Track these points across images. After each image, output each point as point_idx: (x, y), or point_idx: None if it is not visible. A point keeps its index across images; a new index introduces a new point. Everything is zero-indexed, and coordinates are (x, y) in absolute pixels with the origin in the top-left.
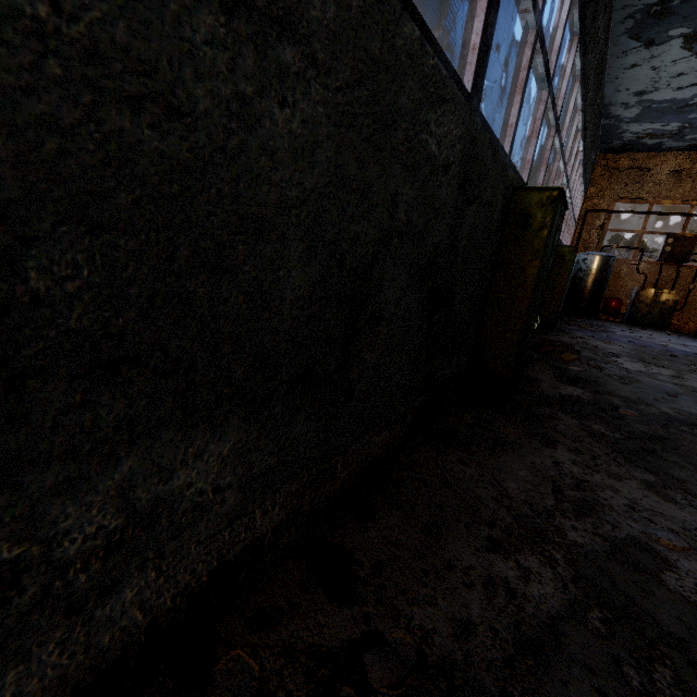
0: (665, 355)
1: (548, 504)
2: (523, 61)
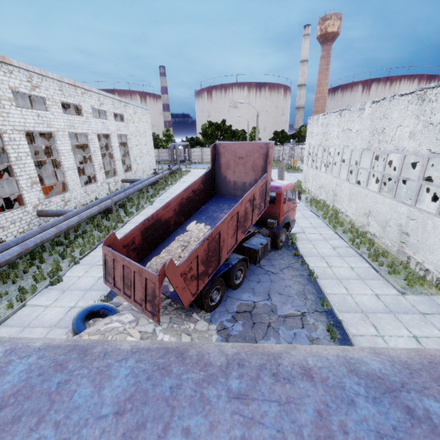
0: None
1: None
2: (398, 183)
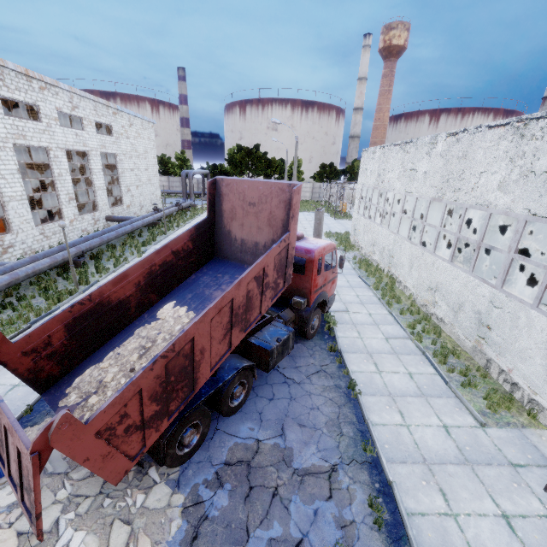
0: None
1: None
2: (479, 252)
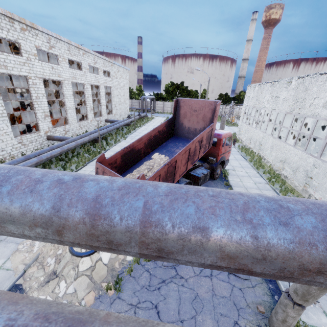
0: None
1: None
2: (310, 140)
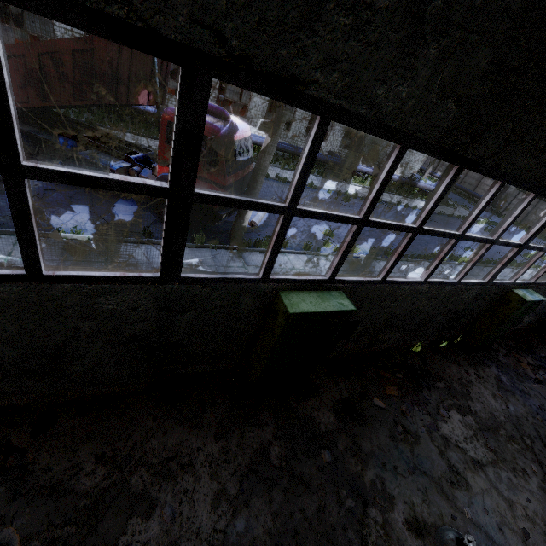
0: (541, 441)
1: (152, 461)
2: (276, 229)
